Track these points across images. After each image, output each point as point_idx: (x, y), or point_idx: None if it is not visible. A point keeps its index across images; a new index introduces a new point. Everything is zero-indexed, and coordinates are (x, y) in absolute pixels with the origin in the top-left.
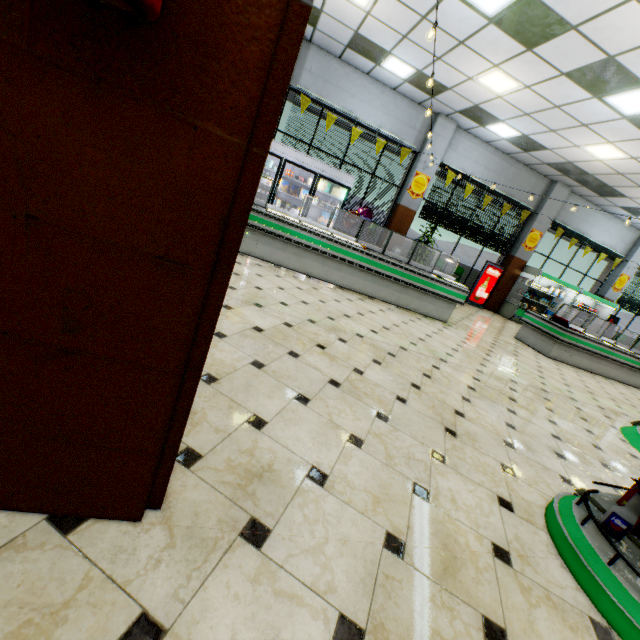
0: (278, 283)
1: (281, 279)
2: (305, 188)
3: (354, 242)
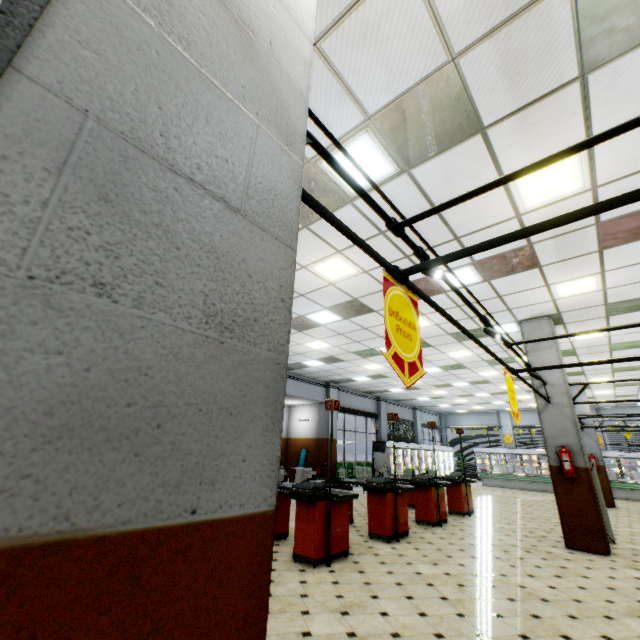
0: (635, 502)
1: (636, 502)
2: (638, 466)
3: None
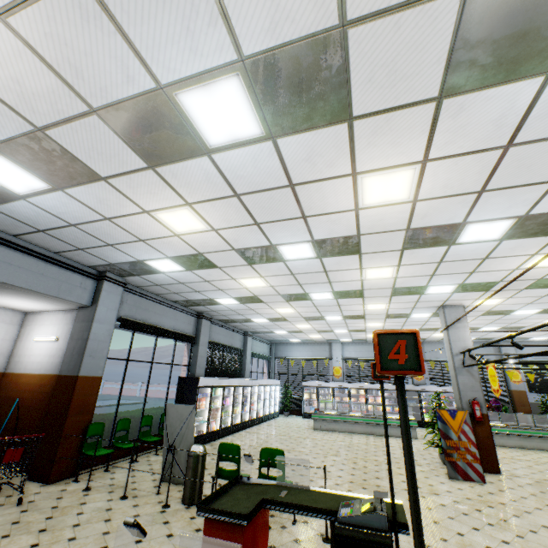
0: None
1: None
2: (453, 400)
3: (500, 423)
